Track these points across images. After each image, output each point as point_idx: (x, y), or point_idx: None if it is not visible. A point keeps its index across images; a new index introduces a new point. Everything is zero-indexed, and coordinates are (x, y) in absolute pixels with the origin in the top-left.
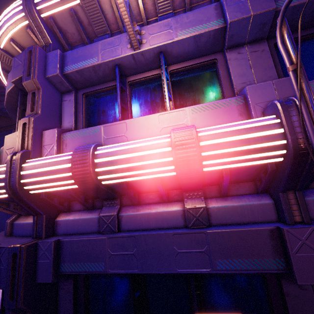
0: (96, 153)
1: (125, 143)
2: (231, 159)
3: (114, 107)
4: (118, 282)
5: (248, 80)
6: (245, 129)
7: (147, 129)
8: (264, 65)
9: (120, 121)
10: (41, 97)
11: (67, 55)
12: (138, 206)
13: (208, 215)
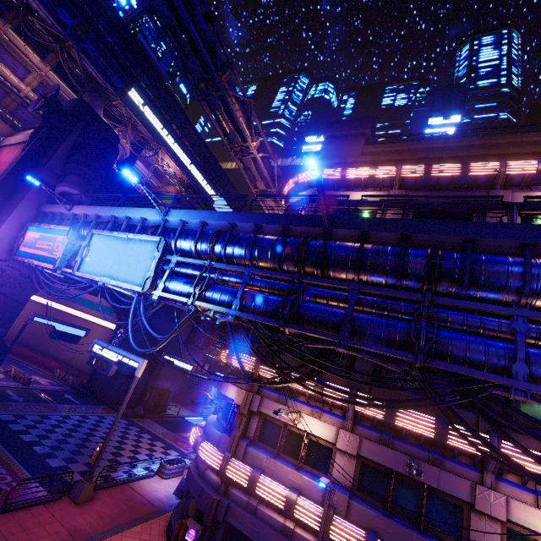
0: (259, 480)
1: (271, 483)
2: (303, 519)
3: (276, 435)
4: (244, 539)
5: (339, 475)
6: (312, 511)
7: (284, 474)
8: (349, 472)
9: (274, 461)
10: (245, 422)
11: (264, 400)
12: (266, 507)
13: (293, 534)
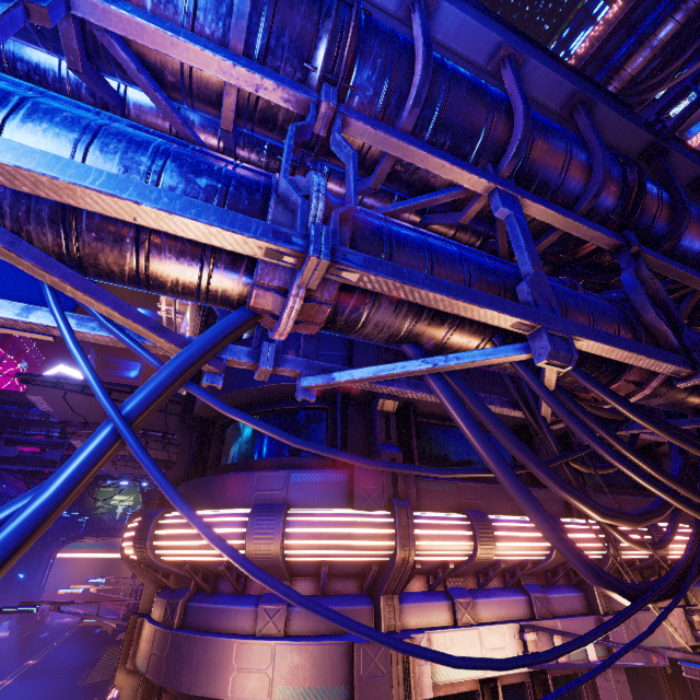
0: None
1: None
2: None
3: None
4: None
5: None
6: None
7: None
8: None
9: None
10: None
11: (432, 640)
12: None
13: None
